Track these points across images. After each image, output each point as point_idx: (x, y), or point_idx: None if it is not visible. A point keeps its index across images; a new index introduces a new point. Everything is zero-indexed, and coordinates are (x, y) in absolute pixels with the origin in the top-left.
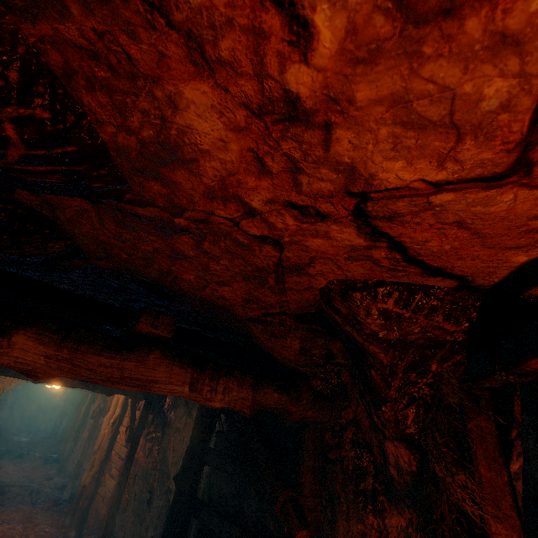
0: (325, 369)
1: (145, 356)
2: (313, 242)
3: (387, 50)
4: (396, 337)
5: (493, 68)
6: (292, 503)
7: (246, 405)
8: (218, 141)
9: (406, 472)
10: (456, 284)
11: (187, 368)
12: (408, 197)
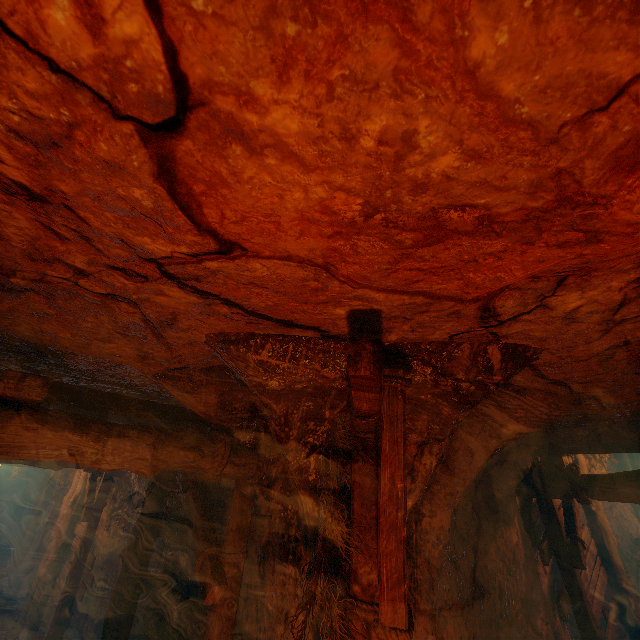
0: (252, 423)
1: (6, 421)
2: (160, 299)
3: (45, 161)
4: (281, 387)
5: (123, 181)
6: (211, 562)
7: (144, 465)
8: (2, 211)
9: (311, 519)
10: (319, 334)
11: (63, 431)
12: (188, 264)
